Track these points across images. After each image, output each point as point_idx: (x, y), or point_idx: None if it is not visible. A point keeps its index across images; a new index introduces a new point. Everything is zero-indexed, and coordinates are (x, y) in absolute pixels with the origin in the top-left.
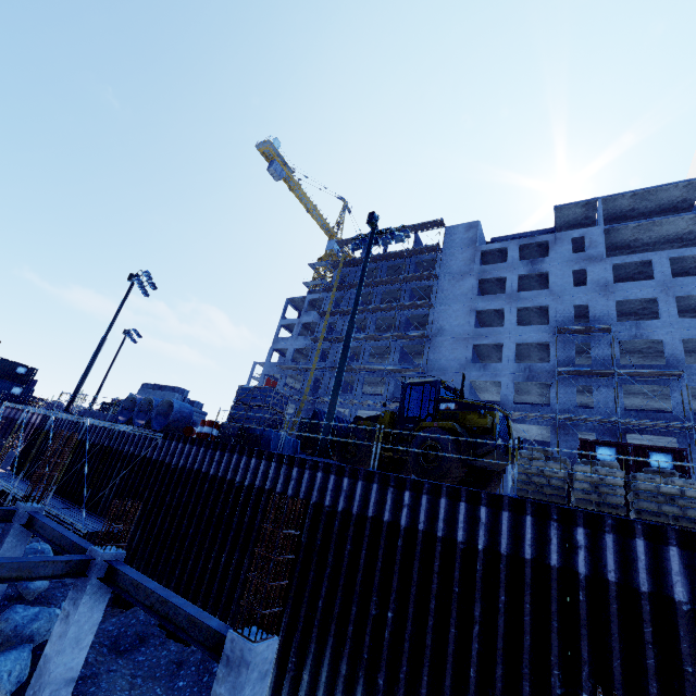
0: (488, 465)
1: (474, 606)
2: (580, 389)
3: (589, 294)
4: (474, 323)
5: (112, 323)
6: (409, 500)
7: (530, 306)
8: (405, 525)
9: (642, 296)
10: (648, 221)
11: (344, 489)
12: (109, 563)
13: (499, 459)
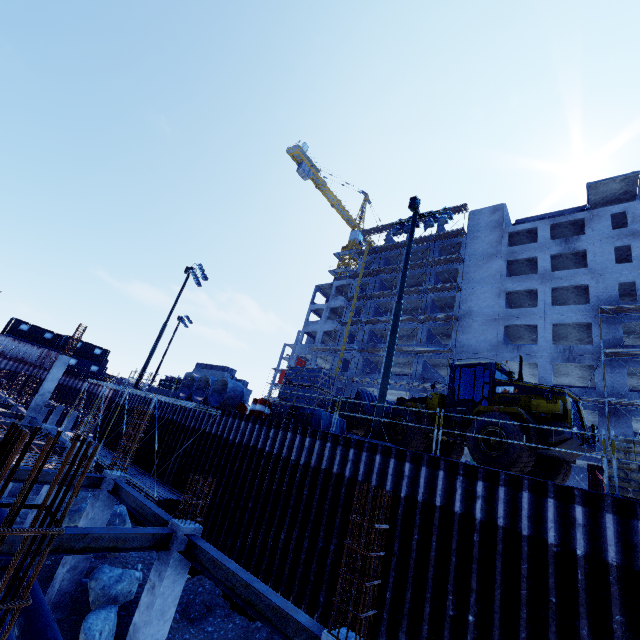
0: (560, 455)
1: (579, 622)
2: (629, 372)
3: (636, 270)
4: (504, 304)
5: (172, 310)
6: (483, 491)
7: (566, 285)
8: (480, 519)
9: None
10: None
11: (406, 475)
12: (189, 538)
13: (573, 449)
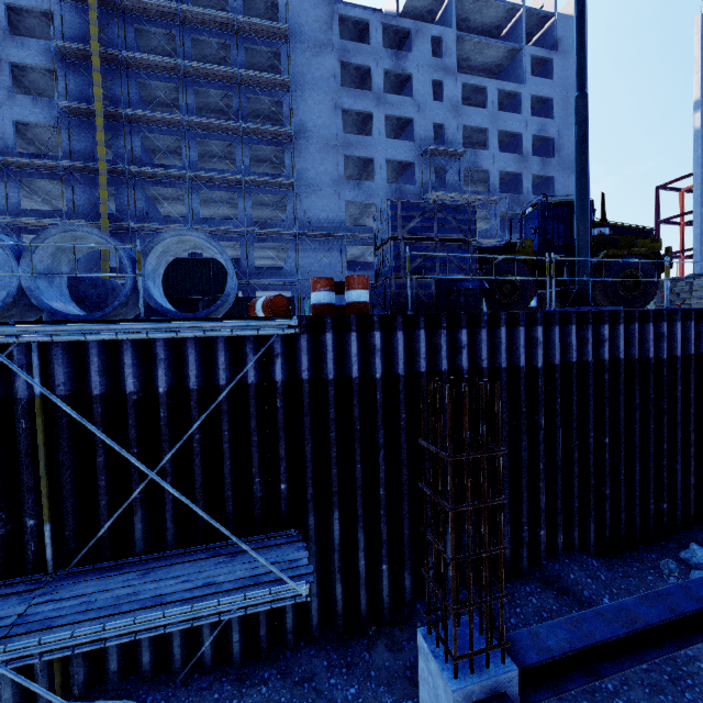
0: None
1: None
2: None
3: (445, 112)
4: (342, 126)
5: None
6: None
7: (397, 115)
8: None
9: (479, 124)
10: (487, 40)
11: (666, 335)
12: None
13: None
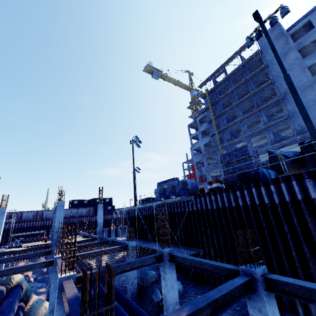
0: None
1: None
2: None
3: None
4: (310, 74)
5: (133, 163)
6: None
7: None
8: None
9: None
10: None
11: None
12: (268, 278)
13: None
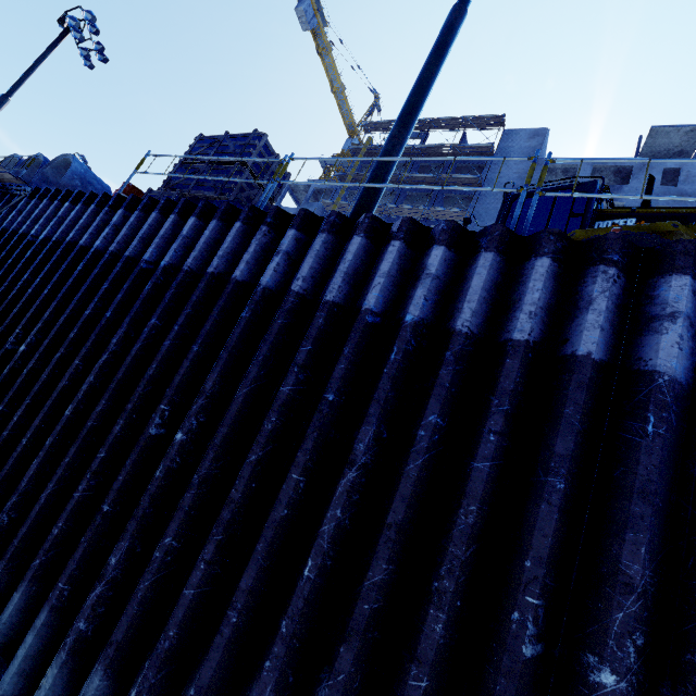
0: None
1: None
2: None
3: None
4: None
5: (22, 79)
6: (688, 303)
7: None
8: (675, 374)
9: None
10: None
11: (429, 272)
12: None
13: None
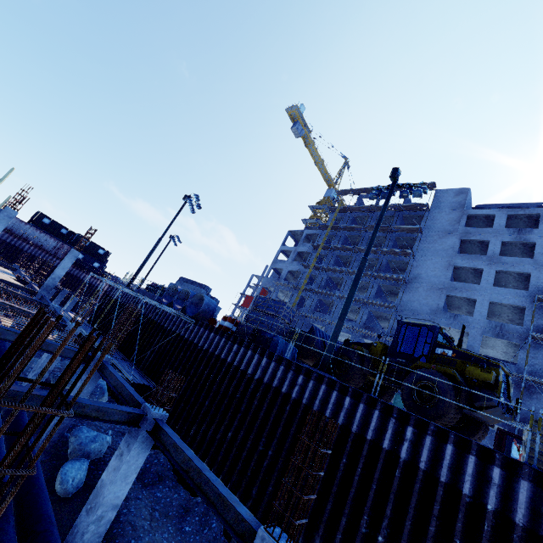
0: (482, 418)
1: None
2: None
3: None
4: (451, 276)
5: (167, 229)
6: (411, 436)
7: (510, 270)
8: (404, 458)
9: None
10: None
11: (345, 407)
12: (157, 422)
13: (496, 415)
